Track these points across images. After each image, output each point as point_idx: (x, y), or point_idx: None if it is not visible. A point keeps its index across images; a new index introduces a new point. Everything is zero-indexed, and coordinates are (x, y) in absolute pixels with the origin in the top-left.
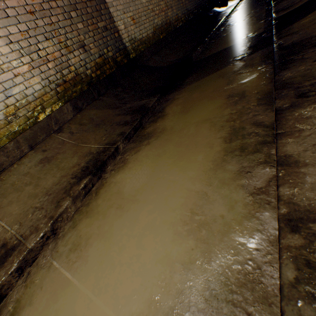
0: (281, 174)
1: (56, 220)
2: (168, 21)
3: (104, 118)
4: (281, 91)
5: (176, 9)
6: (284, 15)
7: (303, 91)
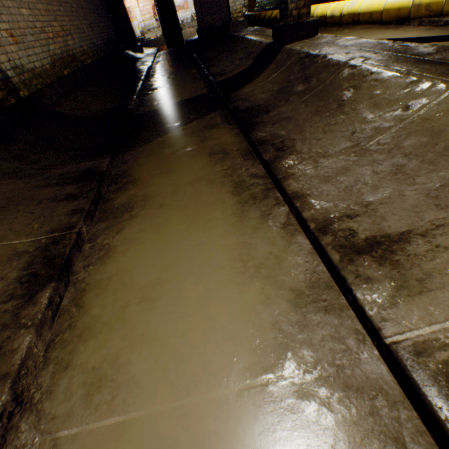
0: (298, 205)
1: (16, 376)
2: (71, 53)
3: (11, 194)
4: (262, 147)
5: (79, 38)
6: (223, 80)
7: (279, 147)
